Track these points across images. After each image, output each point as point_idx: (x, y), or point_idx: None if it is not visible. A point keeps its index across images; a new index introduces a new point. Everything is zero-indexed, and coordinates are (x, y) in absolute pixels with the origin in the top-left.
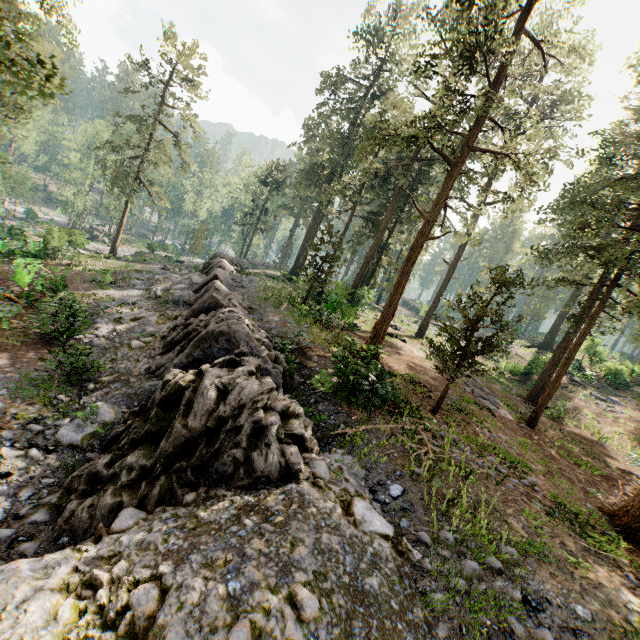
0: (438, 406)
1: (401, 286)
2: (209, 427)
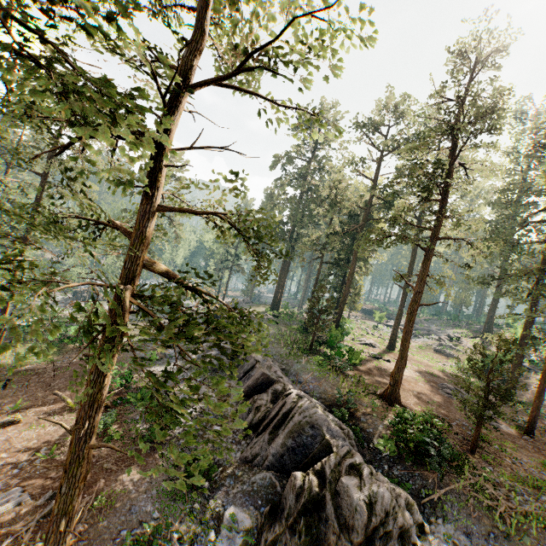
0: (475, 447)
1: (407, 342)
2: (366, 537)
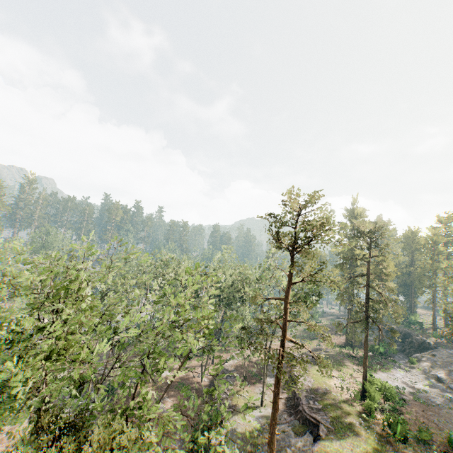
0: None
1: (433, 317)
2: (421, 343)
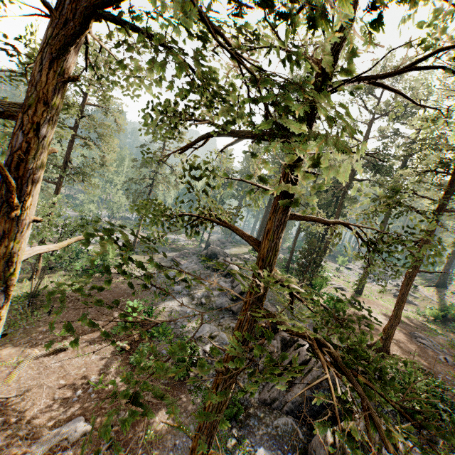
0: None
1: (403, 303)
2: None
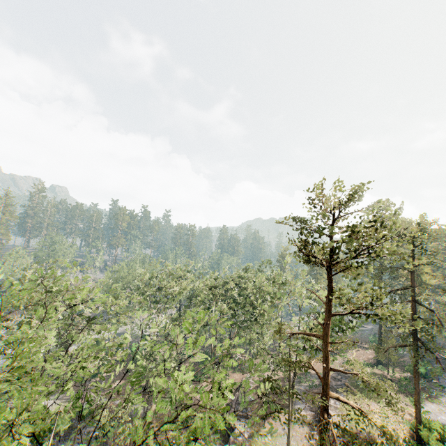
0: None
1: None
2: None
